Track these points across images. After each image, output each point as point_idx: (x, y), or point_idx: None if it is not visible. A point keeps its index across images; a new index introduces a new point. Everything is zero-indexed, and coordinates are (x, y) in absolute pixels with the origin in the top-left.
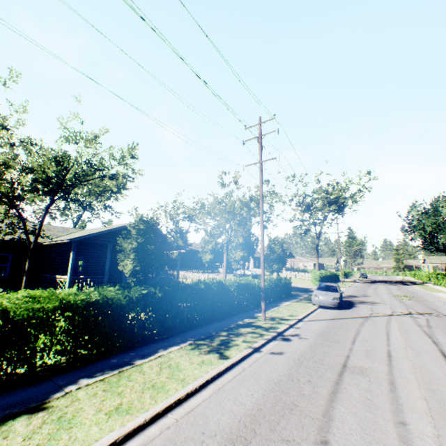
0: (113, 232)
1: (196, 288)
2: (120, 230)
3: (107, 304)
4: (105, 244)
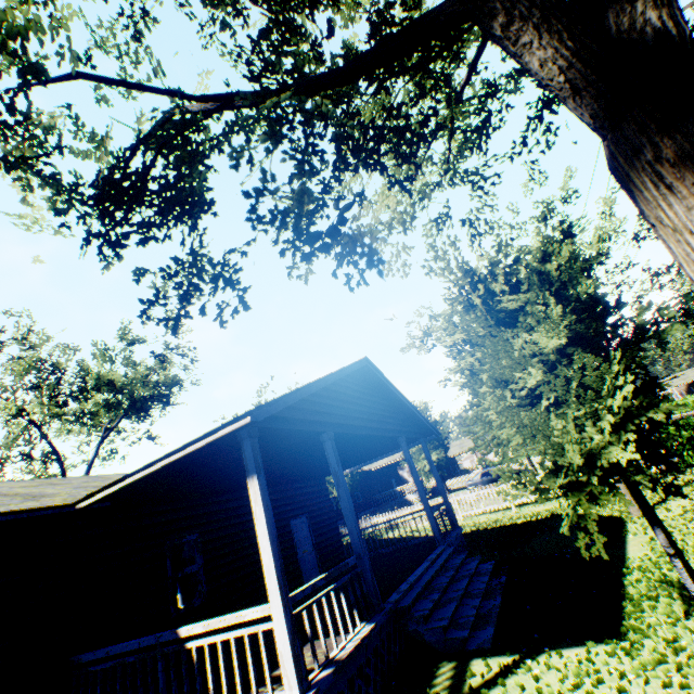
0: (320, 395)
1: None
2: (329, 389)
3: None
4: (299, 445)
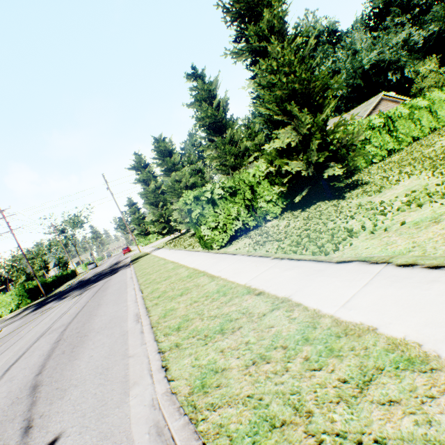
0: None
1: (59, 276)
2: None
3: (53, 280)
4: None
